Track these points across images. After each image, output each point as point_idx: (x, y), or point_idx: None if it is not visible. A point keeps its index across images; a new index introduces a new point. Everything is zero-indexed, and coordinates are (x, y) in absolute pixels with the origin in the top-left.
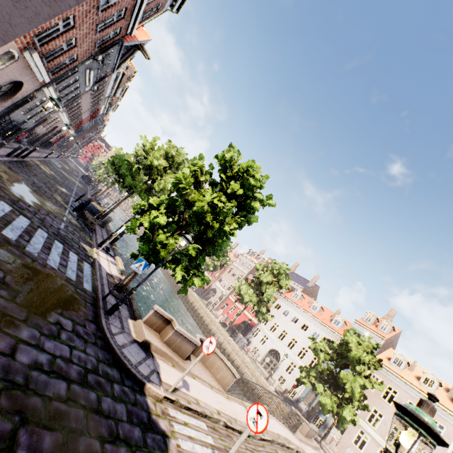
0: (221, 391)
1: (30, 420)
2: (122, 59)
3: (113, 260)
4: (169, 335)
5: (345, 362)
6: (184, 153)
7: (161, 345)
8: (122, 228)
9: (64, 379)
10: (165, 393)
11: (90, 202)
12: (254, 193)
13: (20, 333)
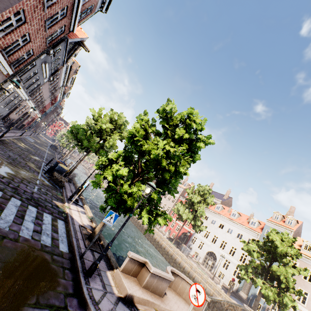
0: None
1: None
2: (69, 54)
3: (82, 210)
4: (146, 278)
5: (274, 257)
6: (123, 116)
7: (141, 293)
8: (87, 182)
9: None
10: None
11: (58, 164)
12: (197, 135)
13: None
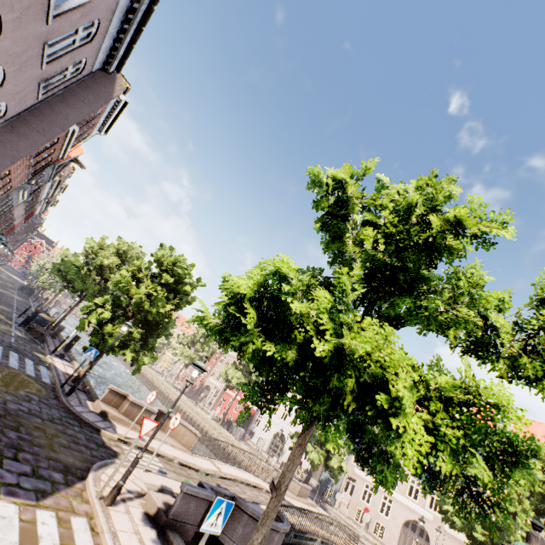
0: (185, 451)
1: (24, 426)
2: (57, 170)
3: (70, 364)
4: (126, 406)
5: None
6: (137, 247)
7: (118, 415)
8: (75, 330)
9: (39, 418)
10: (119, 437)
11: (38, 314)
12: (185, 279)
13: (6, 397)
